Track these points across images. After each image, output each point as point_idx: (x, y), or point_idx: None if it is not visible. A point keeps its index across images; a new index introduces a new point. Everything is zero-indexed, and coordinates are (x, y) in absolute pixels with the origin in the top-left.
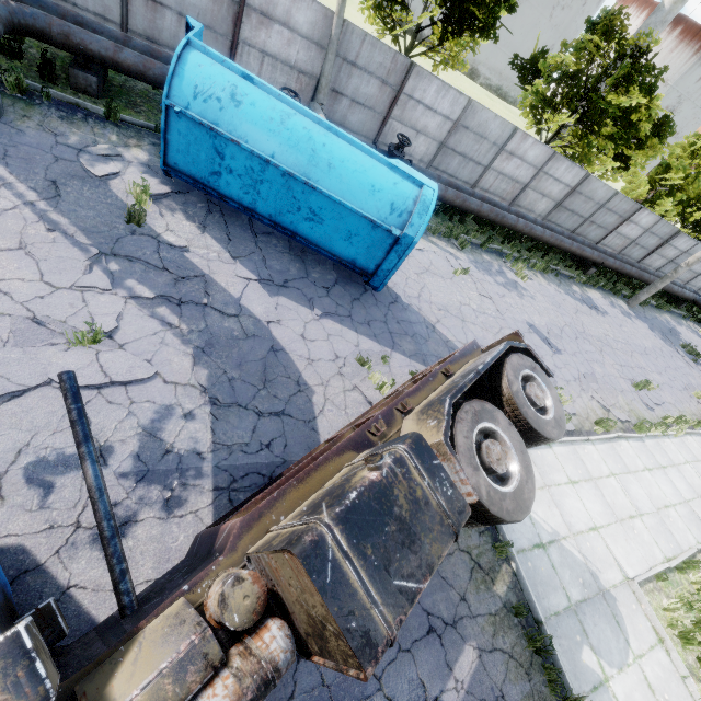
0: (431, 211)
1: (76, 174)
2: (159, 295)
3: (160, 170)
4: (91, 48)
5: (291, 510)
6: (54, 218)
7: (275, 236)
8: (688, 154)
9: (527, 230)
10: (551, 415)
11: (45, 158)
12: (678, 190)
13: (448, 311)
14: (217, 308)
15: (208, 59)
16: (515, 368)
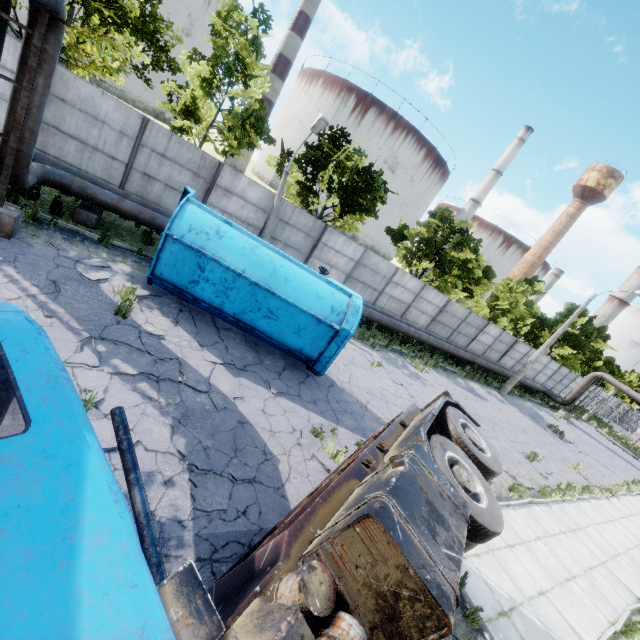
0: (360, 312)
1: (72, 277)
2: (141, 372)
3: (141, 279)
4: (100, 198)
5: (324, 525)
6: (52, 308)
7: (233, 331)
8: (507, 290)
9: (417, 336)
10: (489, 454)
11: (48, 264)
12: (508, 312)
13: (374, 394)
14: (190, 385)
15: (201, 210)
16: (454, 416)
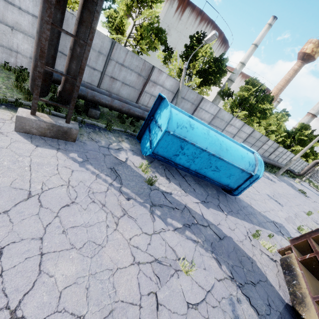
0: (263, 164)
1: (115, 162)
2: (182, 224)
3: (137, 151)
4: (102, 101)
5: None
6: (125, 191)
7: (187, 175)
8: (275, 120)
9: None
10: None
11: (100, 155)
12: (275, 131)
13: (248, 197)
14: (201, 224)
15: (177, 111)
16: None
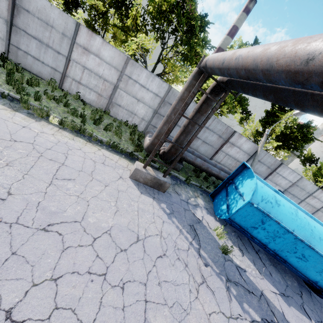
0: None
1: (193, 219)
2: (260, 317)
3: (211, 211)
4: (187, 158)
5: None
6: (203, 254)
7: (261, 251)
8: None
9: None
10: None
11: (182, 210)
12: None
13: None
14: None
15: (261, 183)
16: None
